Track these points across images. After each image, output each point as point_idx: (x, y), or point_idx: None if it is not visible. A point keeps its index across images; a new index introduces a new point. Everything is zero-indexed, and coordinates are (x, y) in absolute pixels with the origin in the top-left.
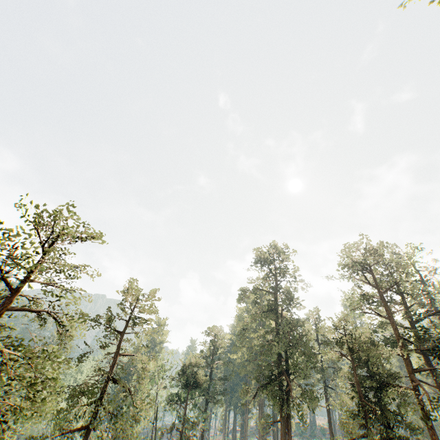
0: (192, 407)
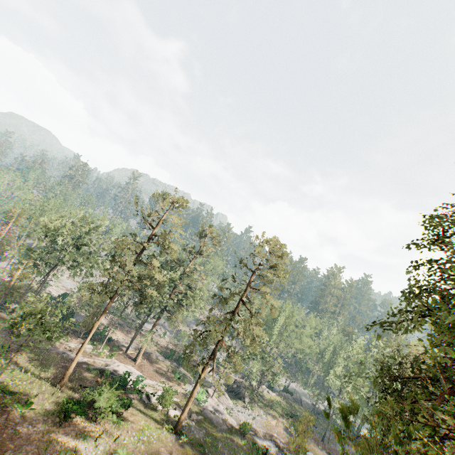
0: None
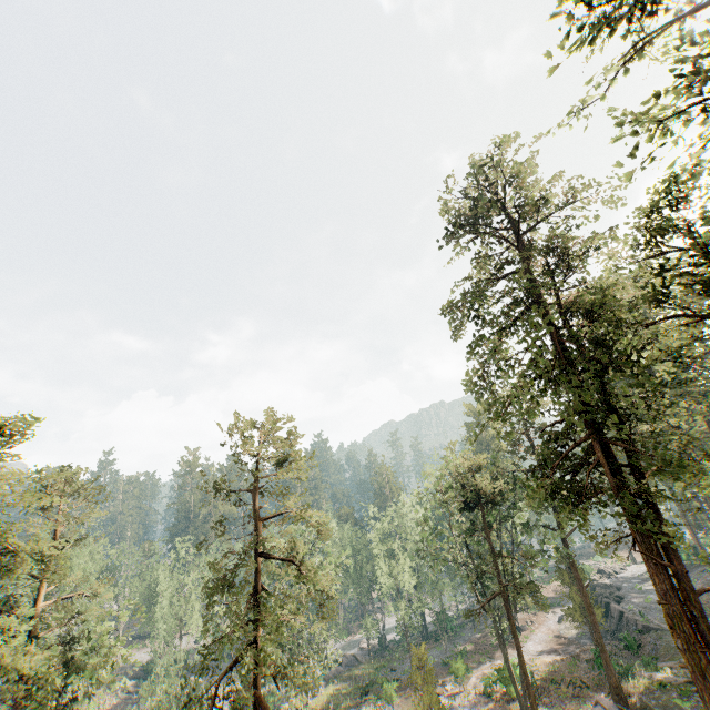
0: (523, 528)
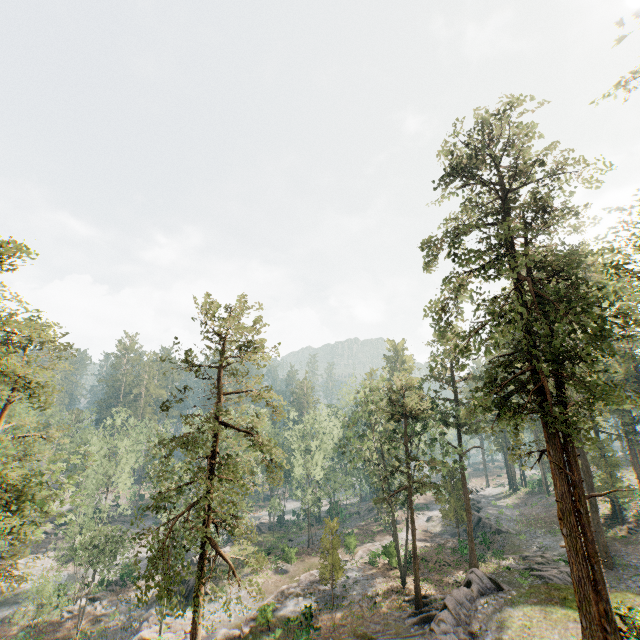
0: (432, 442)
